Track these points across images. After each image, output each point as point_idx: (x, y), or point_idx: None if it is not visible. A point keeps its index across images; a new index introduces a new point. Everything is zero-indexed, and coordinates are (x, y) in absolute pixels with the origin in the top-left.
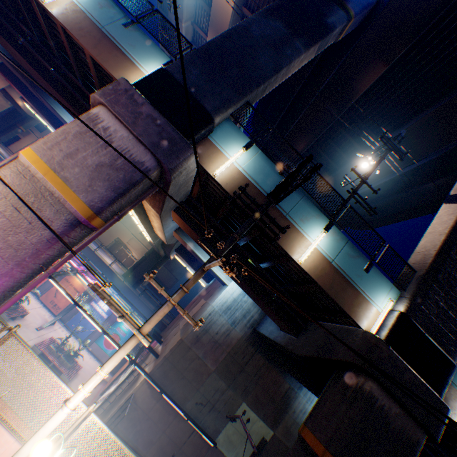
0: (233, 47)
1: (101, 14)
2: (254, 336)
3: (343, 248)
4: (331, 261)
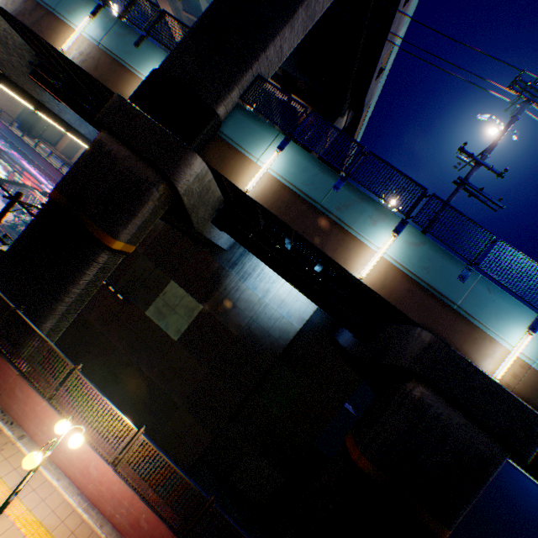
0: None
1: None
2: None
3: (112, 30)
4: (99, 46)
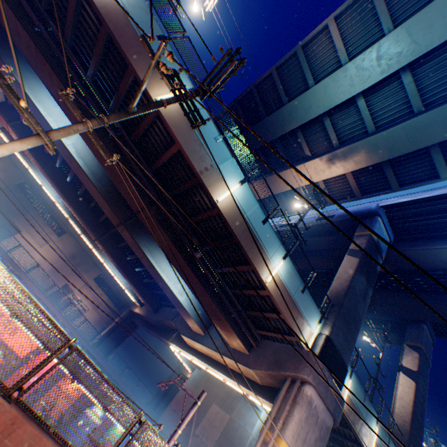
0: (351, 305)
1: (291, 283)
2: None
3: (381, 432)
4: (378, 444)
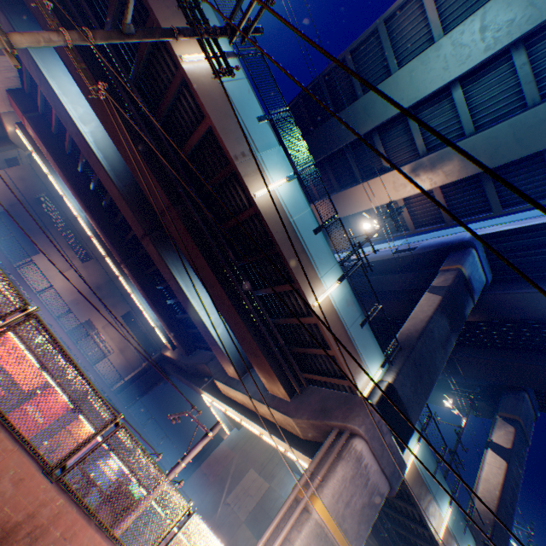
0: (425, 351)
1: (347, 313)
2: None
3: (455, 516)
4: (450, 530)
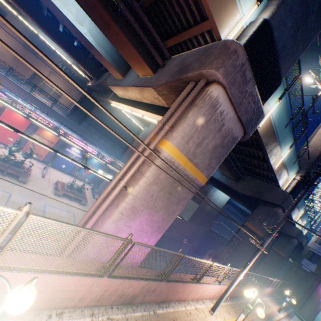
0: None
1: None
2: None
3: (291, 155)
4: (284, 163)
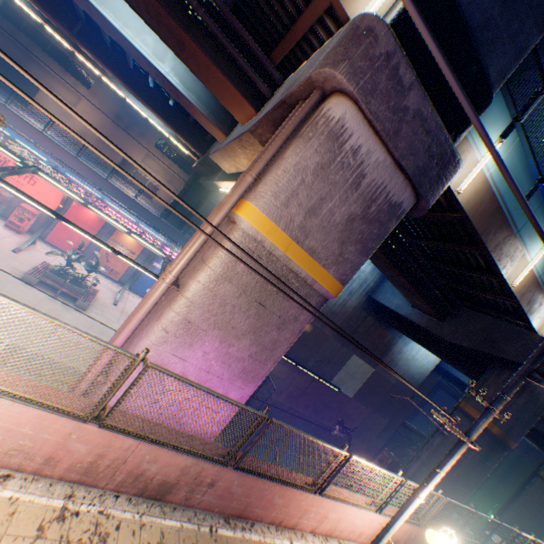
0: None
1: None
2: (368, 303)
3: None
4: (537, 277)
